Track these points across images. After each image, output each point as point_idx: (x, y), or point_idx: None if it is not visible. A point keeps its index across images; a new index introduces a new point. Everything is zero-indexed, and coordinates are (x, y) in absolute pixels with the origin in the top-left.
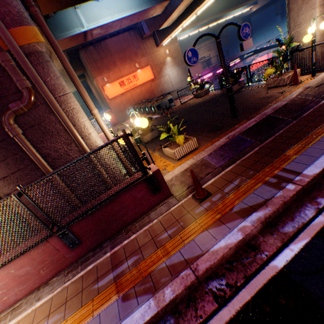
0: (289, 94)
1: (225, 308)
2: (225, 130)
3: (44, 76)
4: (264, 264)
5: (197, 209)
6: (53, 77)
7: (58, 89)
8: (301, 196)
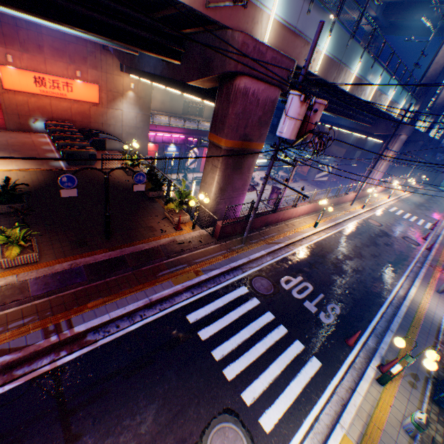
0: (160, 240)
1: None
2: (84, 250)
3: None
4: None
5: None
6: None
7: None
8: (58, 346)
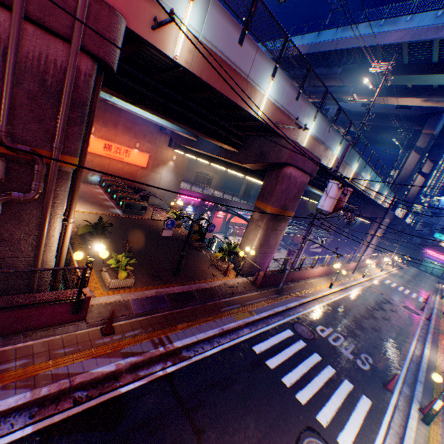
0: (215, 281)
1: (77, 406)
2: (161, 282)
3: (58, 186)
4: (116, 388)
5: (99, 340)
6: (63, 189)
7: (60, 197)
8: (163, 357)
